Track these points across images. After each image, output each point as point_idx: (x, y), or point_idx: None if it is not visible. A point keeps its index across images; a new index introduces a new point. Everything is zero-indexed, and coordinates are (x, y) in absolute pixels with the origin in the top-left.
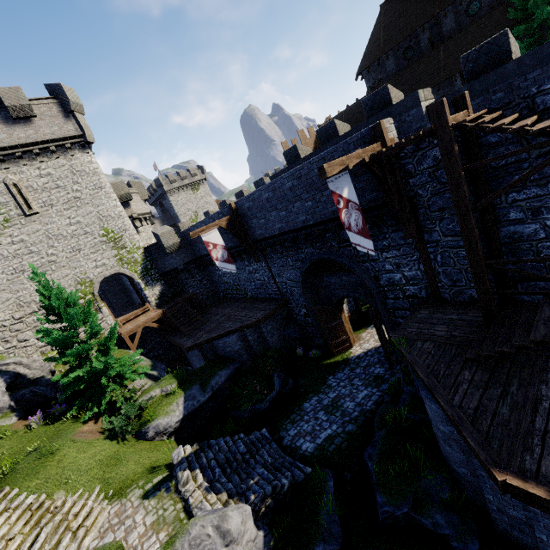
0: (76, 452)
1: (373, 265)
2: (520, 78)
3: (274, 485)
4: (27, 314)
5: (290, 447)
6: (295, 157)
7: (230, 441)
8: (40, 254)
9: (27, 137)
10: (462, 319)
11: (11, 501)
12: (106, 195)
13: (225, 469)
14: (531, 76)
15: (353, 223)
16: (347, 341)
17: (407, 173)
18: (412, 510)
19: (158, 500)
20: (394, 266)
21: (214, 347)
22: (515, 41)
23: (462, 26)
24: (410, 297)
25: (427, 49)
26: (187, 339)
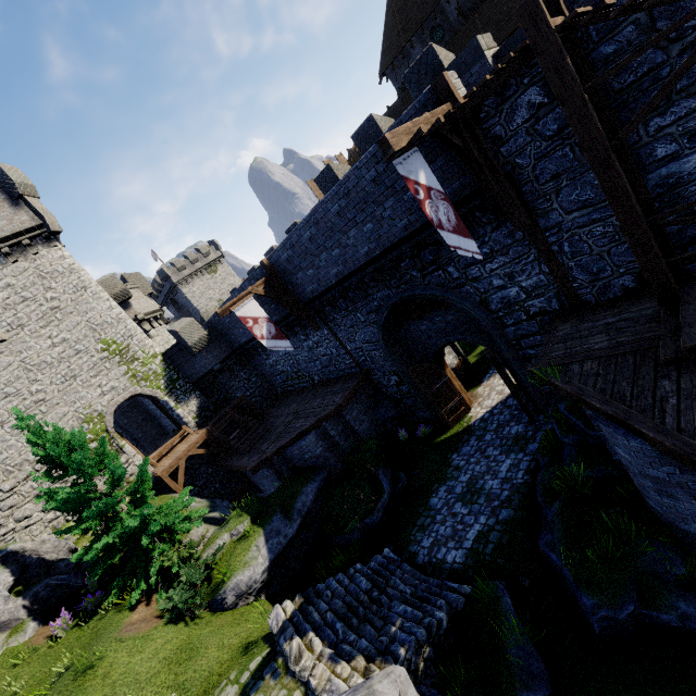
0: (127, 656)
1: (475, 286)
2: None
3: (427, 625)
4: (21, 481)
5: (429, 564)
6: (331, 181)
7: (345, 578)
8: (21, 395)
9: None
10: (624, 319)
11: None
12: (93, 296)
13: (350, 621)
14: None
15: (444, 219)
16: (462, 403)
17: (495, 139)
18: (642, 606)
19: (264, 695)
20: (505, 279)
21: (288, 458)
22: None
23: None
24: (537, 316)
25: (459, 23)
26: (249, 457)
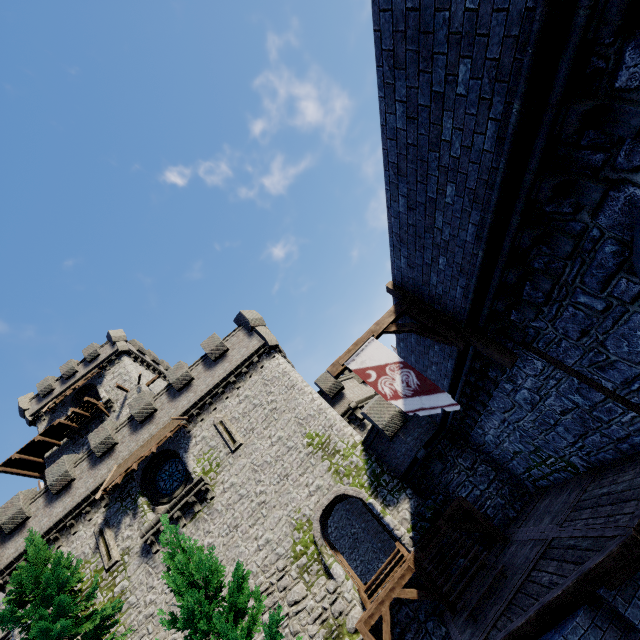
0: None
1: None
2: None
3: None
4: None
5: None
6: None
7: None
8: (250, 497)
9: (224, 372)
10: None
11: None
12: (299, 392)
13: None
14: None
15: None
16: None
17: None
18: None
19: None
20: None
21: None
22: None
23: None
24: None
25: None
26: (469, 633)
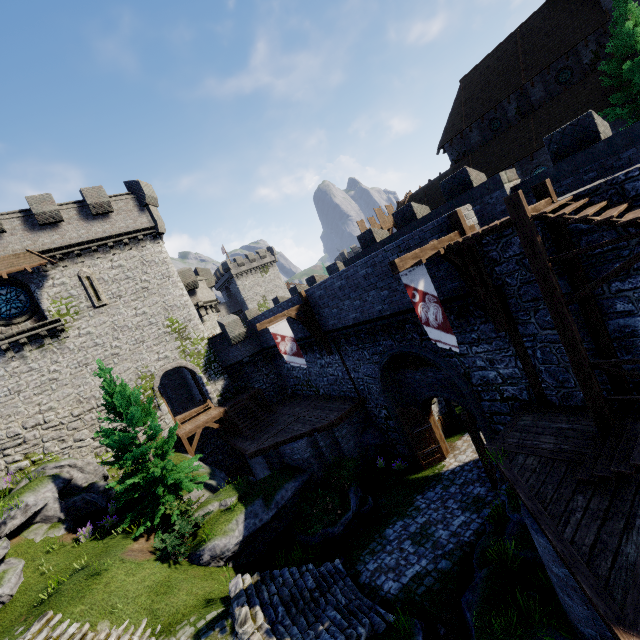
0: (124, 574)
1: (462, 360)
2: (612, 158)
3: (348, 635)
4: (86, 411)
5: (368, 585)
6: (370, 241)
7: (297, 572)
8: (105, 347)
9: (103, 232)
10: (574, 428)
11: (53, 629)
12: (173, 284)
13: (290, 608)
14: (625, 155)
15: (432, 318)
16: (438, 451)
17: (492, 260)
18: None
19: None
20: (486, 363)
21: (280, 454)
22: (602, 121)
23: (553, 94)
24: (509, 399)
25: (515, 119)
26: (251, 442)
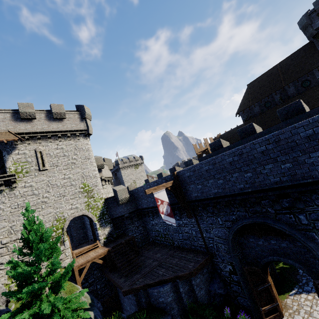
0: None
1: None
2: None
3: None
4: (12, 241)
5: None
6: (218, 146)
7: None
8: (38, 196)
9: (57, 128)
10: None
11: None
12: (90, 163)
13: None
14: None
15: None
16: (277, 309)
17: None
18: None
19: None
20: None
21: (148, 294)
22: None
23: (300, 91)
24: None
25: (279, 102)
26: (125, 280)
